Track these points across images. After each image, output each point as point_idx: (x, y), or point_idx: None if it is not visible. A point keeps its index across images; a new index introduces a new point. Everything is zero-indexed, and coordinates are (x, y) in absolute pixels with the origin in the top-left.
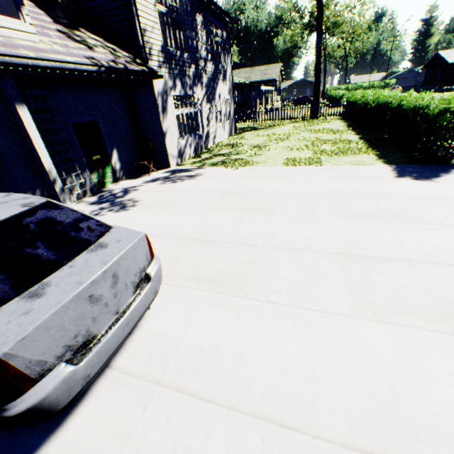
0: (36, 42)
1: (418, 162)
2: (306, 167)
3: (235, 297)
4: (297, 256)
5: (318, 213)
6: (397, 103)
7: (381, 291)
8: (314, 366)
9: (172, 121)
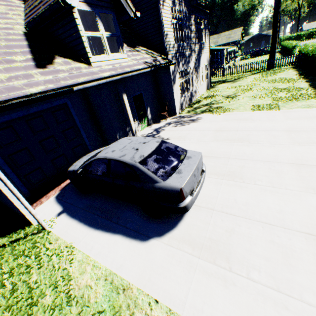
0: (127, 62)
1: None
2: (267, 111)
3: (238, 182)
4: (268, 164)
5: (279, 142)
6: None
7: None
8: (282, 208)
9: (178, 87)
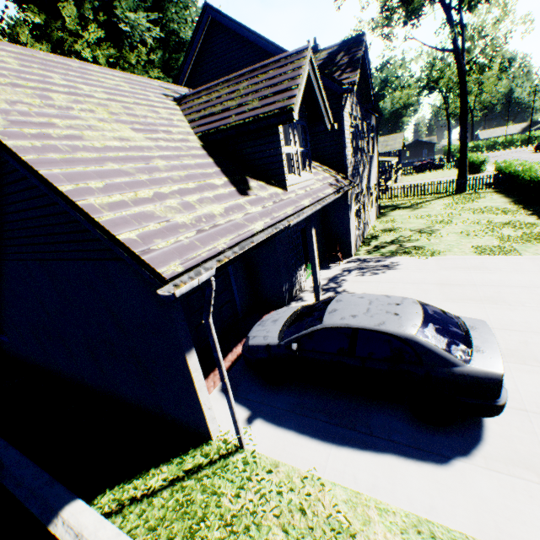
0: (314, 184)
1: None
2: (503, 257)
3: (535, 366)
4: None
5: None
6: None
7: None
8: None
9: (353, 216)
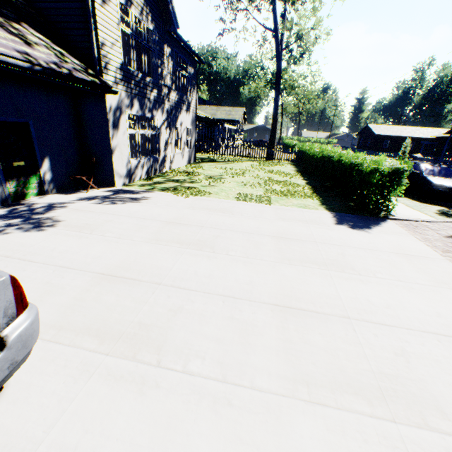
0: None
1: (354, 212)
2: (256, 204)
3: (144, 364)
4: (232, 306)
5: (261, 255)
6: (338, 158)
7: (318, 358)
8: None
9: (124, 139)
